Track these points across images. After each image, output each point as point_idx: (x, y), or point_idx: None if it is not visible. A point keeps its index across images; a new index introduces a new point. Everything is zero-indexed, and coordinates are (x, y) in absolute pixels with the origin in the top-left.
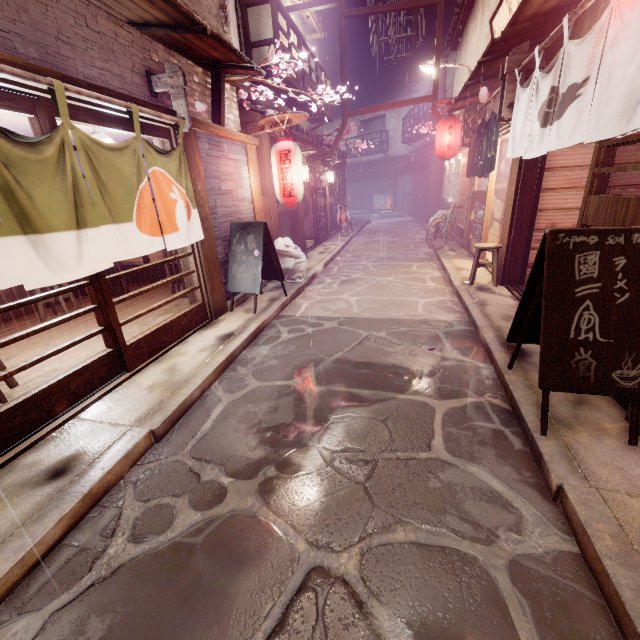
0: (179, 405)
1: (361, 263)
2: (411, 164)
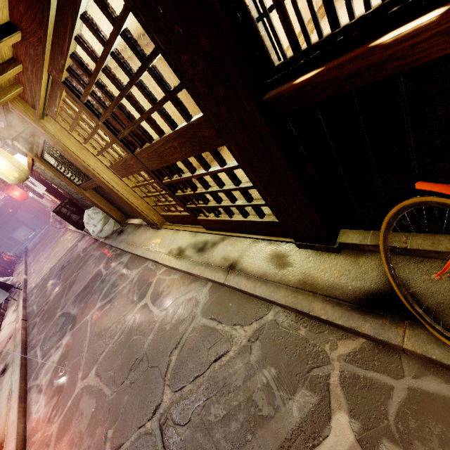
0: (23, 315)
1: (41, 259)
2: (14, 206)
